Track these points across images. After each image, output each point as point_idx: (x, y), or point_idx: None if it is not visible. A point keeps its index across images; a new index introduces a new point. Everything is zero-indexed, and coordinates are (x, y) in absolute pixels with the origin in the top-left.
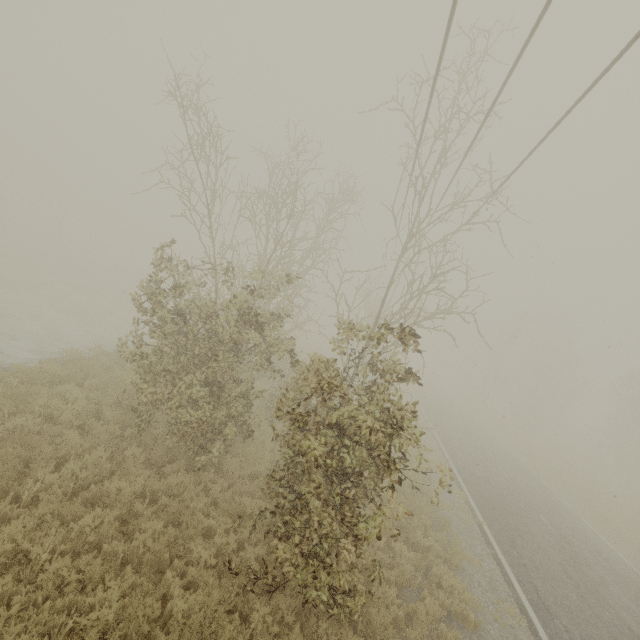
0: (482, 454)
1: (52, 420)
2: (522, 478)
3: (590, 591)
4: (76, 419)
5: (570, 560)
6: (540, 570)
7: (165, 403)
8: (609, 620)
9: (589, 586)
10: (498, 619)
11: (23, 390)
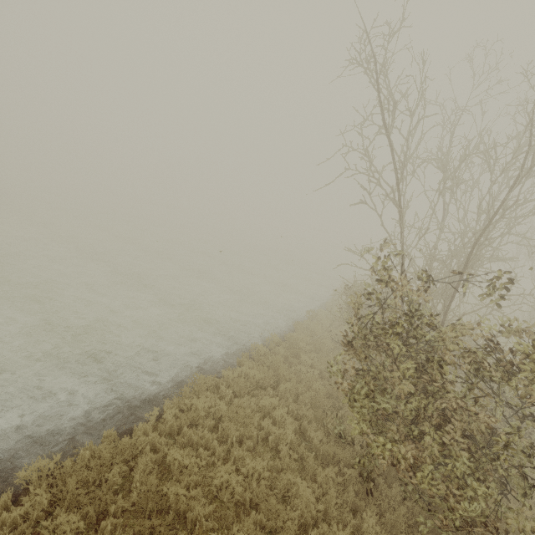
0: None
1: (266, 442)
2: None
3: None
4: (286, 442)
5: None
6: None
7: (409, 468)
8: None
9: None
10: None
11: (242, 413)
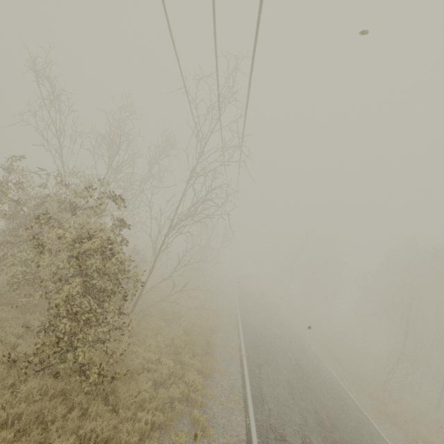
0: (267, 320)
1: None
2: (289, 335)
3: (300, 392)
4: None
5: (296, 376)
6: (270, 380)
7: (2, 262)
8: (304, 406)
9: (301, 389)
10: (224, 403)
11: None
